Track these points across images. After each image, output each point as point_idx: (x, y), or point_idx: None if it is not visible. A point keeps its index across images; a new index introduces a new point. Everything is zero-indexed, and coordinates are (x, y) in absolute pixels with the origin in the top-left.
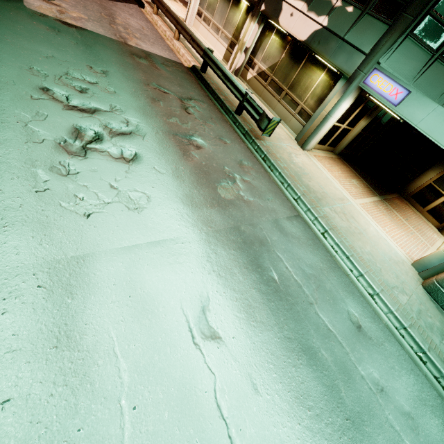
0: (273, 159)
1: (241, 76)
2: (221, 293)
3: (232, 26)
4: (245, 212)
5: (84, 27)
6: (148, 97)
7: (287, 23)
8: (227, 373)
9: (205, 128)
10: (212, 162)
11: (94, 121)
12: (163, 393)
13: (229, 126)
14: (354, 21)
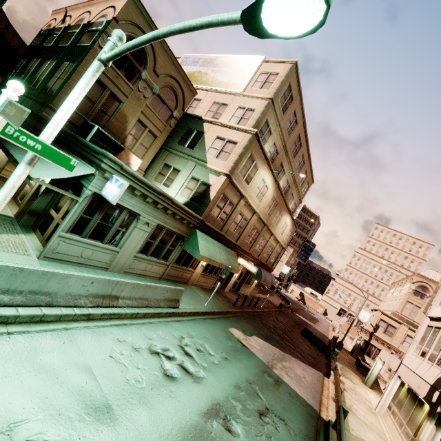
0: None
1: None
2: None
3: (414, 424)
4: None
5: (249, 348)
6: (237, 383)
7: None
8: None
9: (261, 436)
10: None
11: (182, 355)
12: None
13: None
14: None
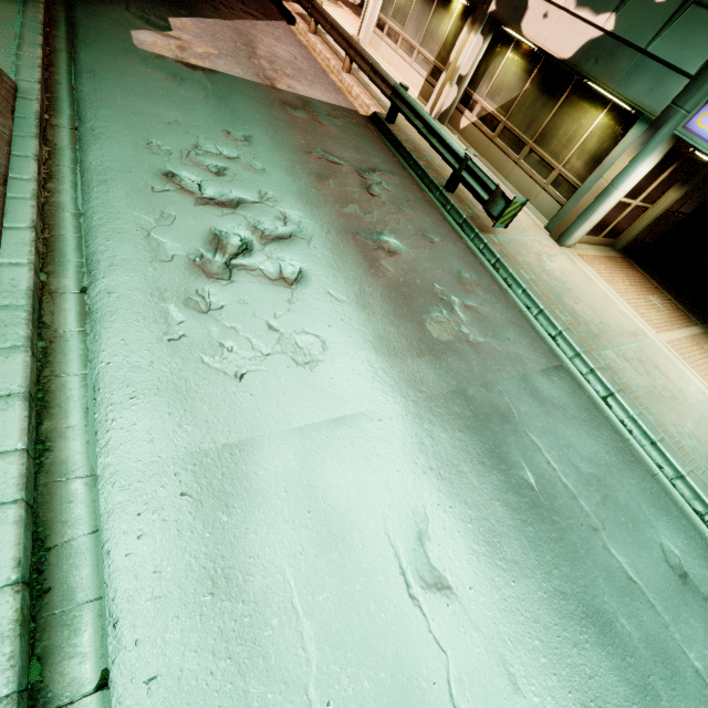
0: (512, 267)
1: (449, 124)
2: (446, 509)
3: (436, 42)
4: (472, 363)
5: (214, 68)
6: (311, 173)
7: (537, 30)
8: (465, 652)
9: (400, 219)
10: (415, 277)
11: (238, 220)
12: (369, 680)
13: (436, 212)
14: (667, 18)
